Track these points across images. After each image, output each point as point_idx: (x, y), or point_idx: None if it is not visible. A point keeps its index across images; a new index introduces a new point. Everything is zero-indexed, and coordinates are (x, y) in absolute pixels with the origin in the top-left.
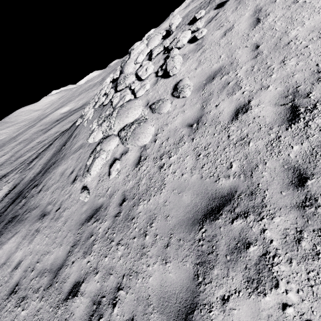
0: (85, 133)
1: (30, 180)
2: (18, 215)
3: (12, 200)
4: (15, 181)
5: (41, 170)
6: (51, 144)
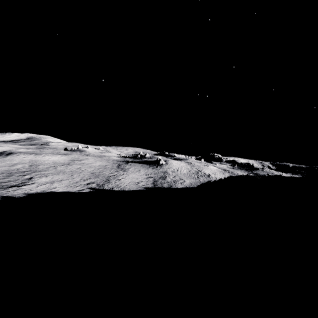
0: None
1: None
2: None
3: None
4: None
5: None
6: None
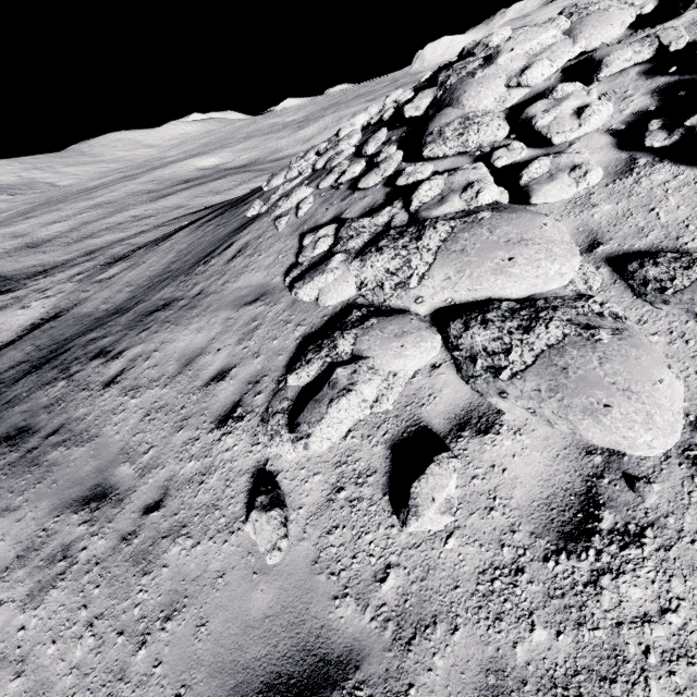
0: (276, 253)
1: (95, 319)
2: (34, 434)
3: (38, 357)
4: (62, 301)
5: (128, 306)
6: (166, 239)
